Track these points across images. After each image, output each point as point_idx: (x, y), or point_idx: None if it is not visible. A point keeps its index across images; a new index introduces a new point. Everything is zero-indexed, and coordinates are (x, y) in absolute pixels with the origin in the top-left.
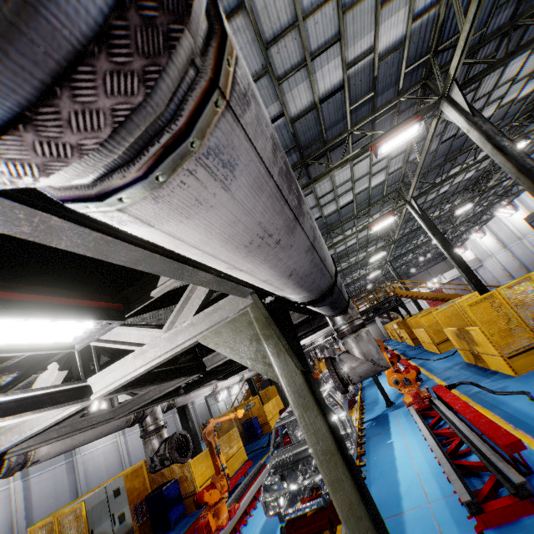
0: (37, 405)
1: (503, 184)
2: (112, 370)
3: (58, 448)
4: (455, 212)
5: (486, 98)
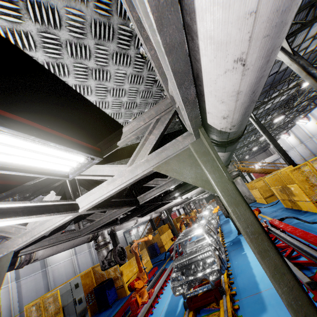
0: (48, 211)
1: (302, 104)
2: (92, 193)
3: (49, 252)
4: (274, 120)
5: (297, 48)
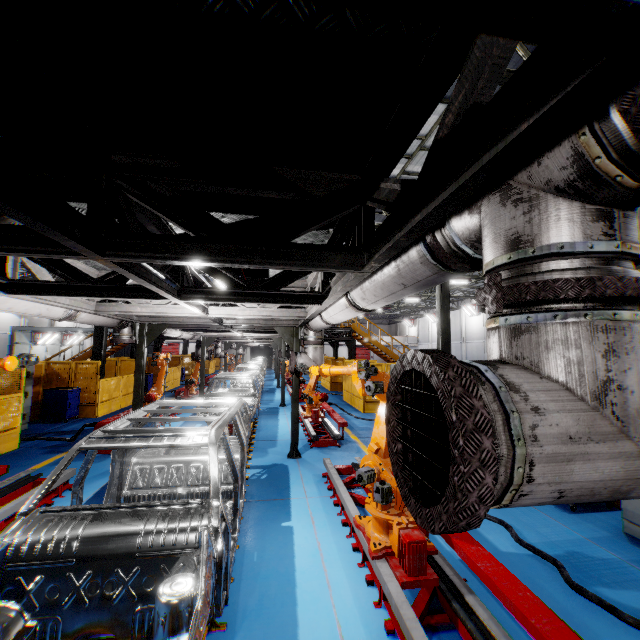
0: None
1: None
2: None
3: None
4: (452, 280)
5: None
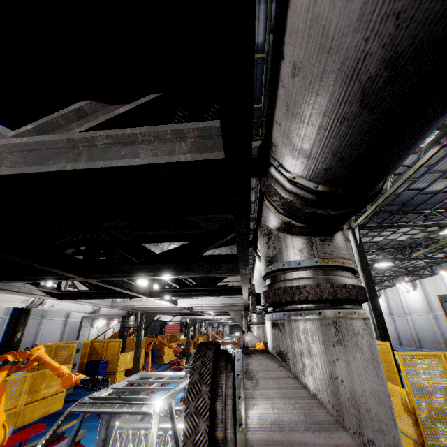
0: None
1: (416, 263)
2: None
3: None
4: (377, 263)
5: None
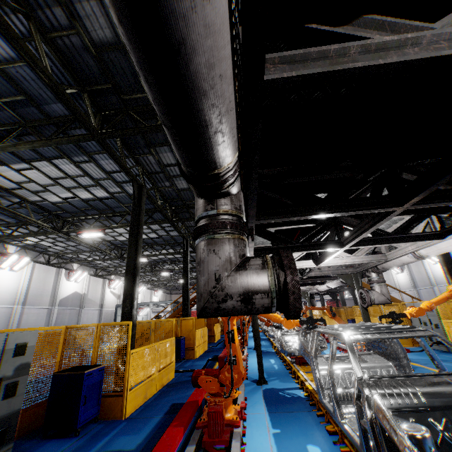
0: None
1: None
2: None
3: None
4: None
5: None
